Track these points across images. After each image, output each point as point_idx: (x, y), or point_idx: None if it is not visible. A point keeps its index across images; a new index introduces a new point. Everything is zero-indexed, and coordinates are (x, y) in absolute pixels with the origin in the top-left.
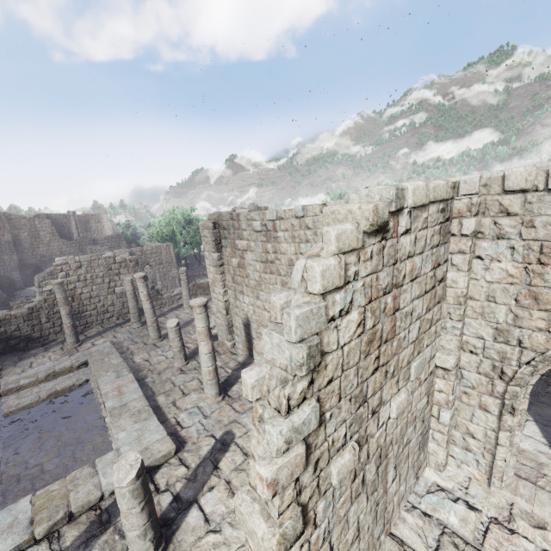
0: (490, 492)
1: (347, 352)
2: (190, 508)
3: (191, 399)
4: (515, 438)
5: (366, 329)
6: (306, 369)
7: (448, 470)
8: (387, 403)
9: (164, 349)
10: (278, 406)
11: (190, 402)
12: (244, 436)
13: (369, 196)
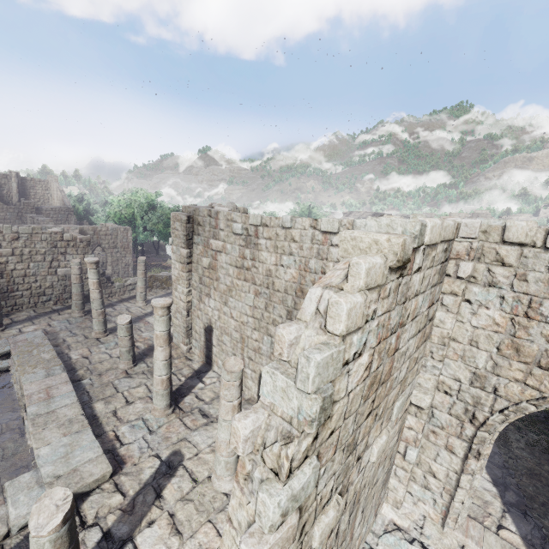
0: (443, 533)
1: (351, 399)
2: (123, 548)
3: (136, 408)
4: (474, 481)
5: (371, 372)
6: (317, 425)
7: (404, 507)
8: (370, 446)
9: (108, 346)
10: (277, 468)
11: (134, 413)
12: (194, 458)
13: (391, 227)
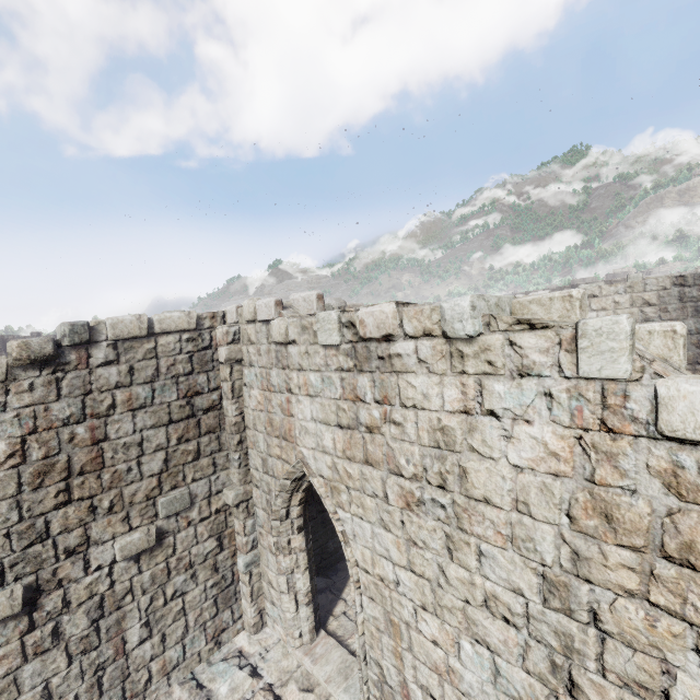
0: (287, 655)
1: None
2: None
3: None
4: (297, 583)
5: (29, 460)
6: None
7: (263, 632)
8: (106, 543)
9: None
10: None
11: None
12: None
13: (59, 331)
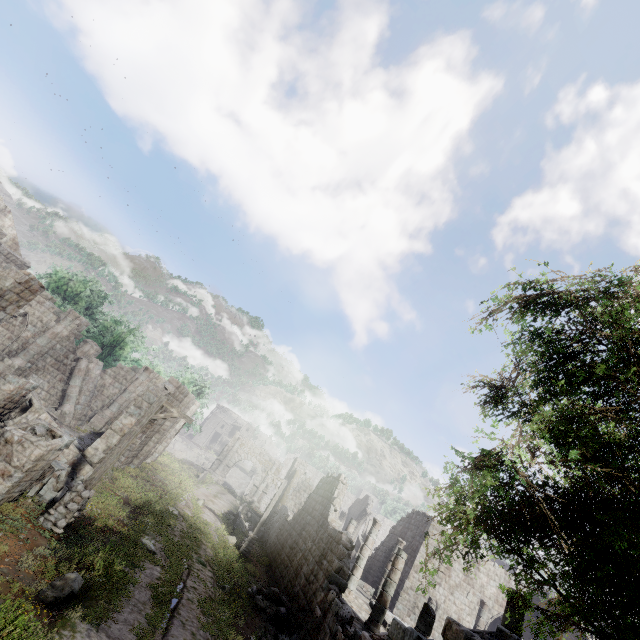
0: None
1: None
2: None
3: None
4: None
5: None
6: None
7: None
8: None
9: None
10: None
11: None
12: None
13: None
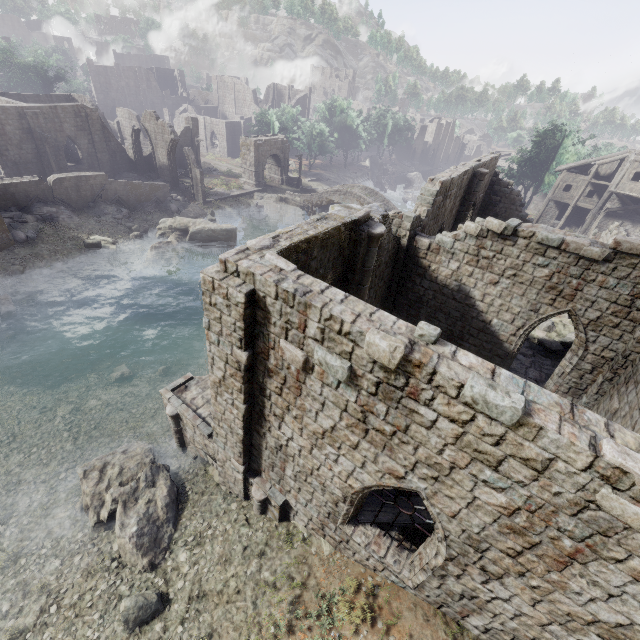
0: None
1: None
2: None
3: None
4: None
5: None
6: None
7: None
8: None
9: None
10: None
11: None
12: None
13: None
